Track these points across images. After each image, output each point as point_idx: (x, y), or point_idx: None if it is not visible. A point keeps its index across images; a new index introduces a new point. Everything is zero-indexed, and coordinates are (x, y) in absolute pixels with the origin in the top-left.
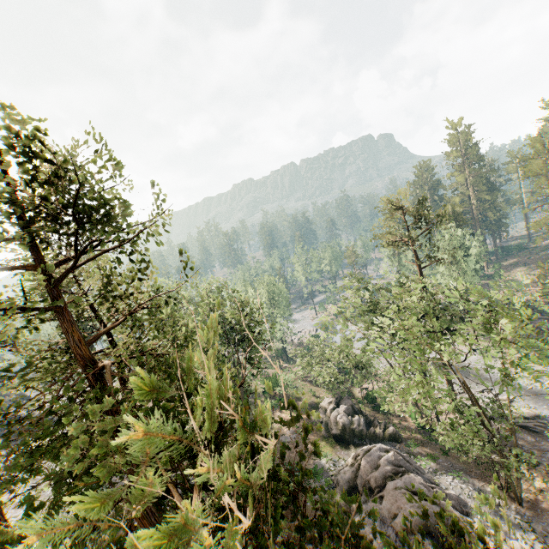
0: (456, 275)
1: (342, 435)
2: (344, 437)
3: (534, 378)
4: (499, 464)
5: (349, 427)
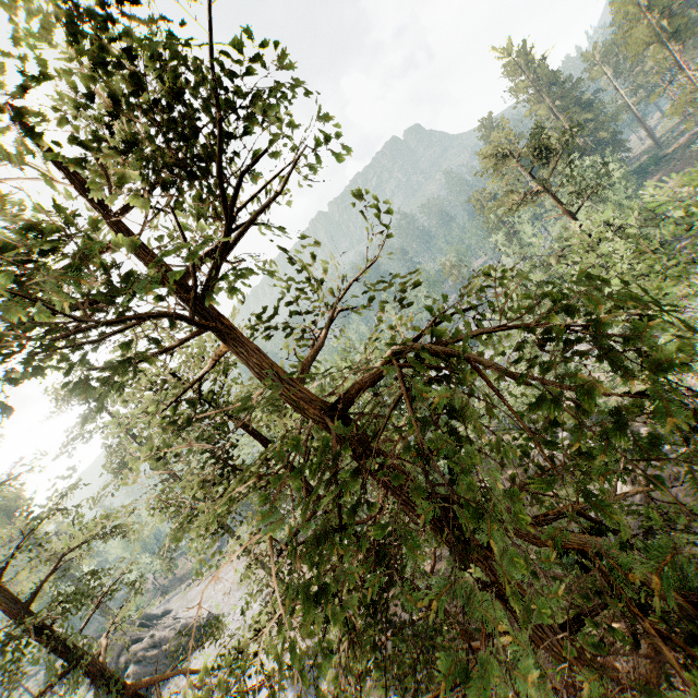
0: None
1: None
2: None
3: None
4: None
5: None
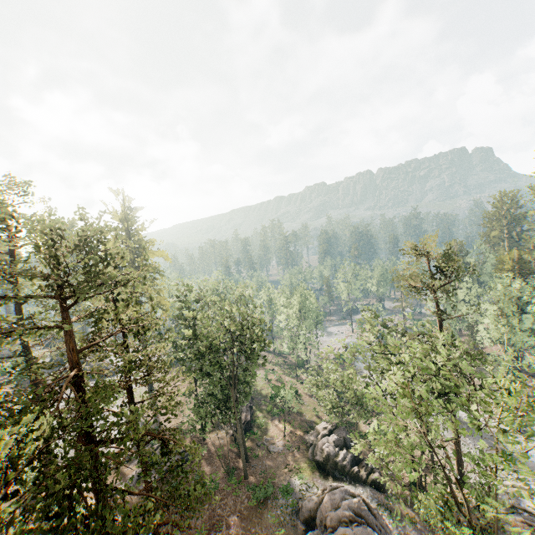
0: (504, 331)
1: (324, 464)
2: (325, 467)
3: (521, 479)
4: None
5: (333, 458)
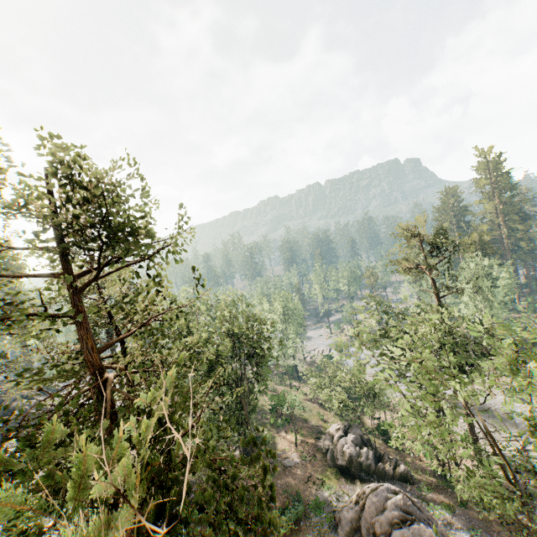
0: (482, 306)
1: (348, 467)
2: (350, 470)
3: None
4: (527, 527)
5: (356, 459)
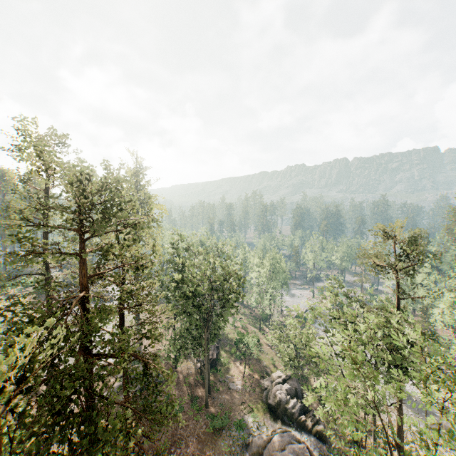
0: None
1: (276, 408)
2: (276, 410)
3: None
4: None
5: (284, 405)
